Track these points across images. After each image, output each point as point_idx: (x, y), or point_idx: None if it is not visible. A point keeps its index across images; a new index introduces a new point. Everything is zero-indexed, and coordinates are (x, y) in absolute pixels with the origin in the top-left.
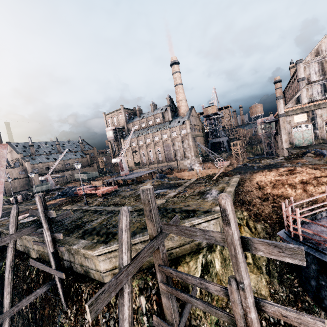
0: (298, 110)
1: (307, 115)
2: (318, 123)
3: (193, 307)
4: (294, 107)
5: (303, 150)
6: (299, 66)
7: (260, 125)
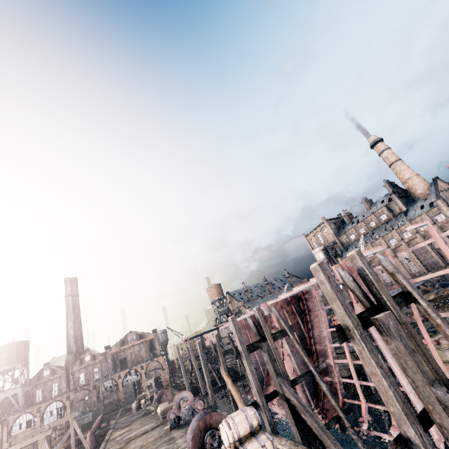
0: None
1: None
2: None
3: None
4: None
5: None
6: None
7: None
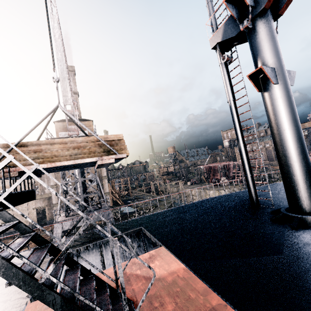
0: None
1: None
2: None
3: None
4: None
5: None
6: None
7: None
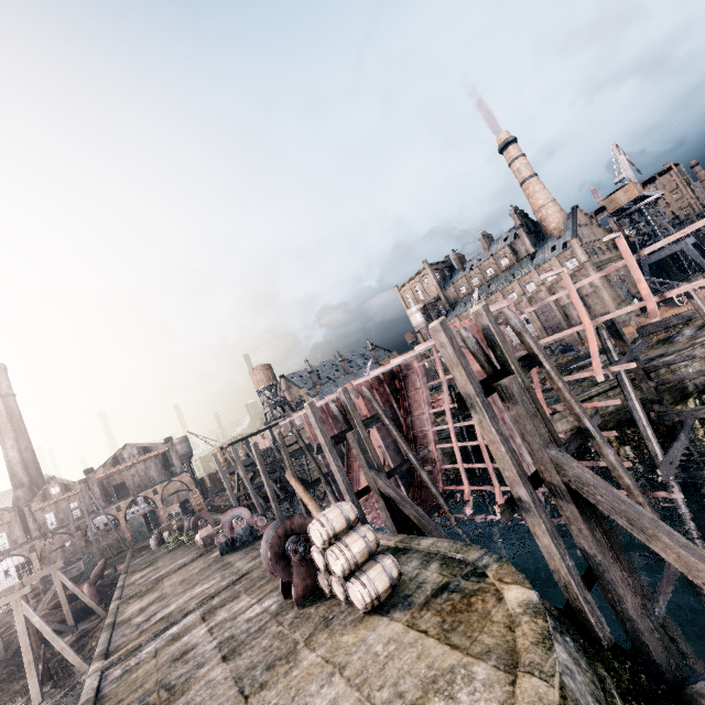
0: None
1: None
2: None
3: (698, 446)
4: None
5: None
6: None
7: None
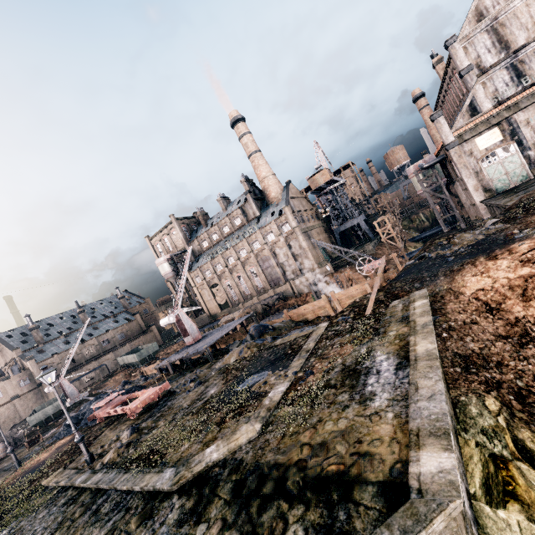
0: (479, 126)
1: (501, 130)
2: (526, 138)
3: None
4: (470, 123)
5: (528, 194)
6: (453, 49)
7: (415, 176)
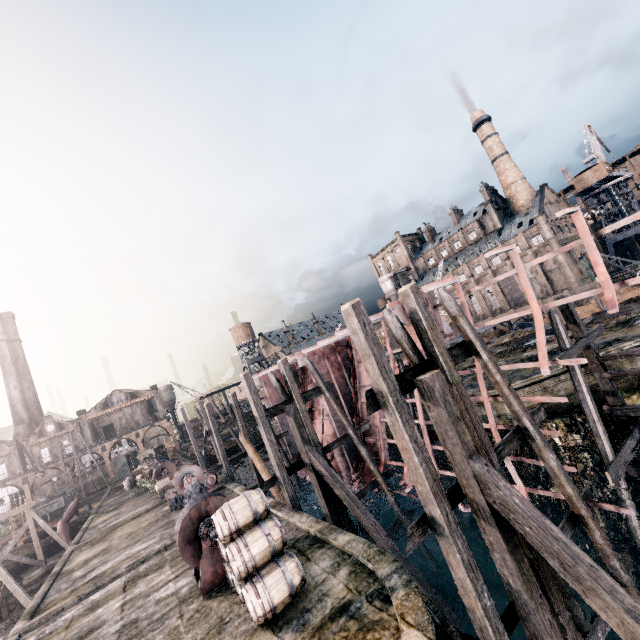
0: None
1: None
2: None
3: None
4: None
5: None
6: None
7: None
